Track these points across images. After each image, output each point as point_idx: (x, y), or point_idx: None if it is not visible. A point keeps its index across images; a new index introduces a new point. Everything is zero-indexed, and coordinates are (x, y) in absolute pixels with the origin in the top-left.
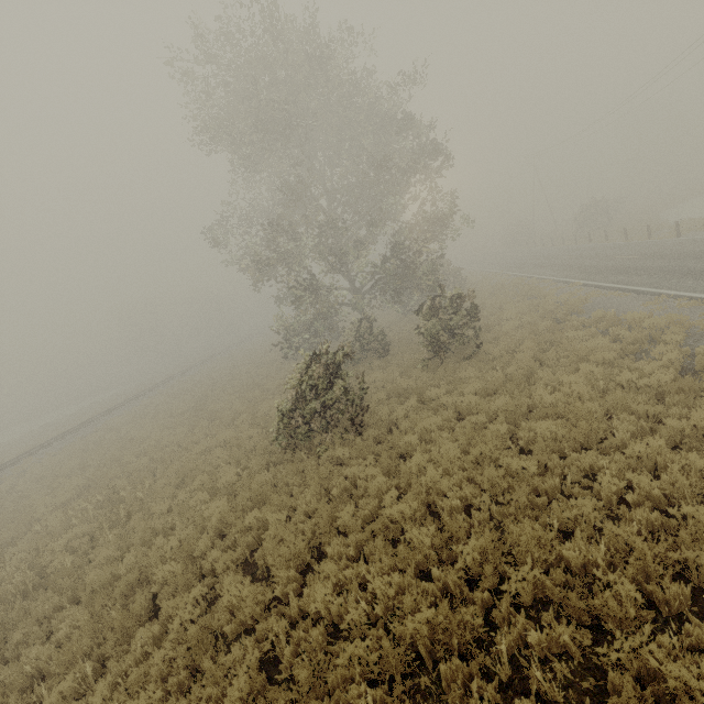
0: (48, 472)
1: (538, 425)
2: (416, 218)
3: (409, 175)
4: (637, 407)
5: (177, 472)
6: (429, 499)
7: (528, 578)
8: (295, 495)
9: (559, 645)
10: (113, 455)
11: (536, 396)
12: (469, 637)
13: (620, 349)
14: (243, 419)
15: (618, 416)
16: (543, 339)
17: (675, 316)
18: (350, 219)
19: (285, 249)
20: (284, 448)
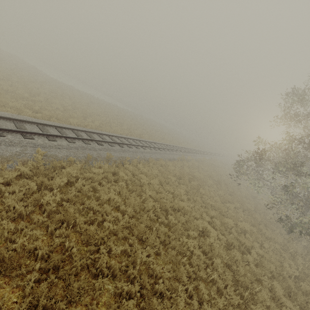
0: None
1: None
2: None
3: None
4: None
5: None
6: None
7: None
8: None
9: None
10: None
11: None
12: None
13: None
14: None
15: None
16: None
17: None
18: None
19: None
20: None
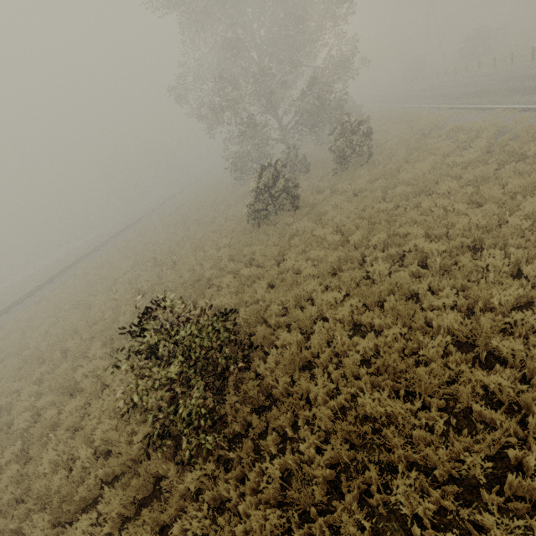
0: (103, 263)
1: (397, 188)
2: (326, 62)
3: (321, 23)
4: (452, 173)
5: (190, 248)
6: (338, 229)
7: (381, 239)
8: (265, 242)
9: (390, 257)
10: (143, 248)
11: (400, 178)
12: (354, 258)
13: (457, 146)
14: (220, 219)
15: (441, 179)
16: (412, 147)
17: (494, 120)
18: (275, 68)
19: (232, 97)
20: (253, 224)
